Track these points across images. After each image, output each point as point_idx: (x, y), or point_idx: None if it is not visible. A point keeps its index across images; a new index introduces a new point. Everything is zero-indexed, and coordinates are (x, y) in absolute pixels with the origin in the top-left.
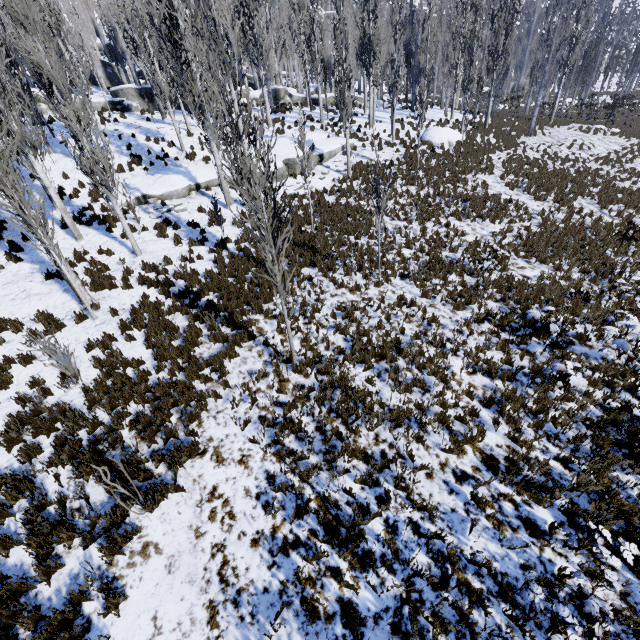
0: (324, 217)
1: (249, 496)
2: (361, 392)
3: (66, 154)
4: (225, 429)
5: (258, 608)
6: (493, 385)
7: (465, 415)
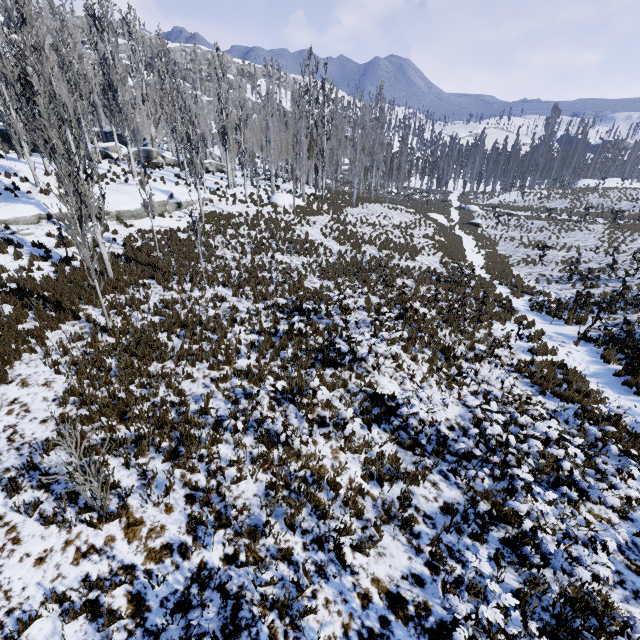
0: (173, 248)
1: (46, 401)
2: (159, 343)
3: None
4: (35, 369)
5: (37, 449)
6: (260, 339)
7: (228, 349)
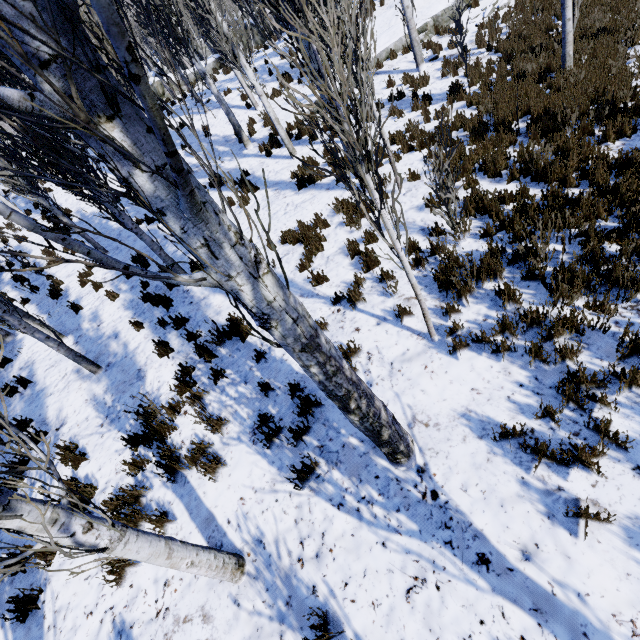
0: None
1: None
2: None
3: (219, 107)
4: None
5: None
6: None
7: None
